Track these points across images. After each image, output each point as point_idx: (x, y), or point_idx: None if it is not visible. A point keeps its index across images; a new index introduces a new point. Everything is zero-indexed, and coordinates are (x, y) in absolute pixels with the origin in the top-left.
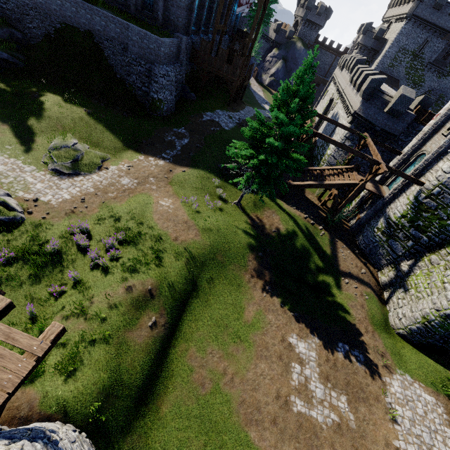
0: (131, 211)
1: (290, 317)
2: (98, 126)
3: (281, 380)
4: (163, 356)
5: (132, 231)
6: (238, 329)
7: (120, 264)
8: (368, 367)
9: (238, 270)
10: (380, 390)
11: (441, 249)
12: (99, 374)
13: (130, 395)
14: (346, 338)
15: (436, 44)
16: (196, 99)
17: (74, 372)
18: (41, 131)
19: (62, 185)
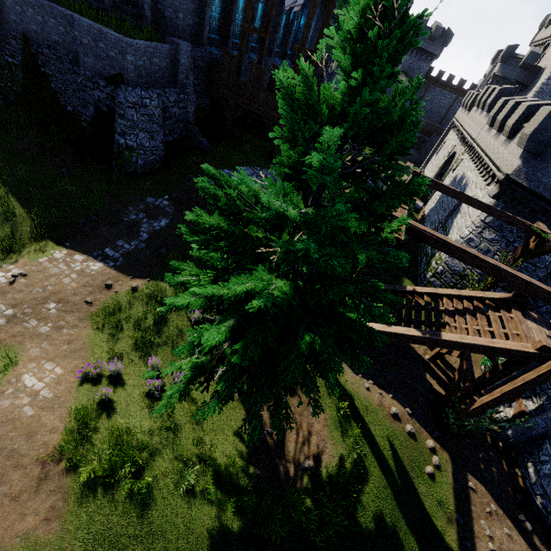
0: None
1: None
2: None
3: None
4: None
5: None
6: None
7: None
8: None
9: None
10: None
11: None
12: None
13: None
14: None
15: None
16: (210, 148)
17: None
18: None
19: None
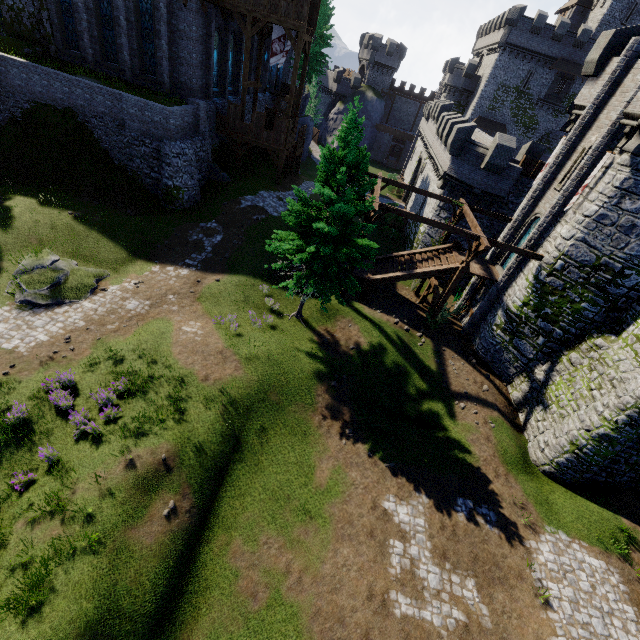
0: (140, 347)
1: (384, 470)
2: (90, 233)
3: (374, 568)
4: (190, 559)
5: (139, 376)
6: (306, 500)
7: (120, 426)
8: (504, 529)
9: (302, 411)
10: (523, 562)
11: (581, 343)
12: (80, 604)
13: (134, 631)
14: (469, 490)
15: (543, 76)
16: (230, 180)
17: (39, 607)
18: (5, 250)
19: (37, 322)
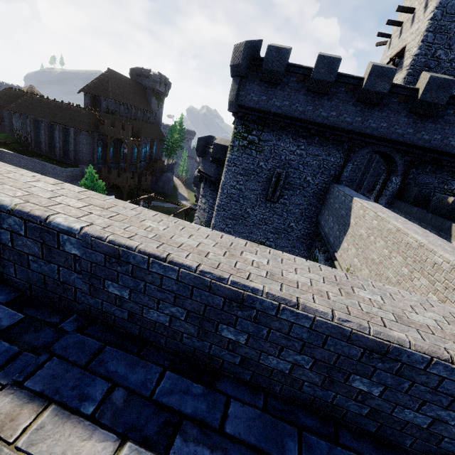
0: None
1: None
2: None
3: None
4: None
5: None
6: None
7: None
8: None
9: None
10: None
11: None
12: None
13: None
14: None
15: None
16: None
17: None
18: None
19: None
